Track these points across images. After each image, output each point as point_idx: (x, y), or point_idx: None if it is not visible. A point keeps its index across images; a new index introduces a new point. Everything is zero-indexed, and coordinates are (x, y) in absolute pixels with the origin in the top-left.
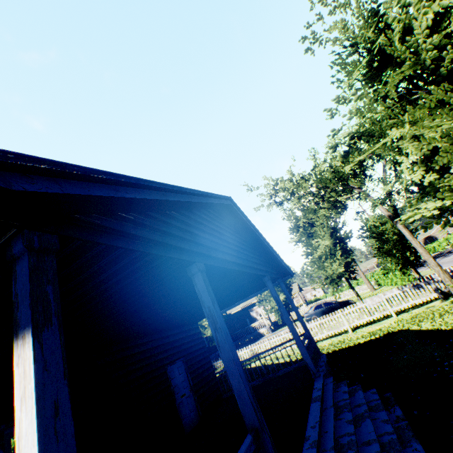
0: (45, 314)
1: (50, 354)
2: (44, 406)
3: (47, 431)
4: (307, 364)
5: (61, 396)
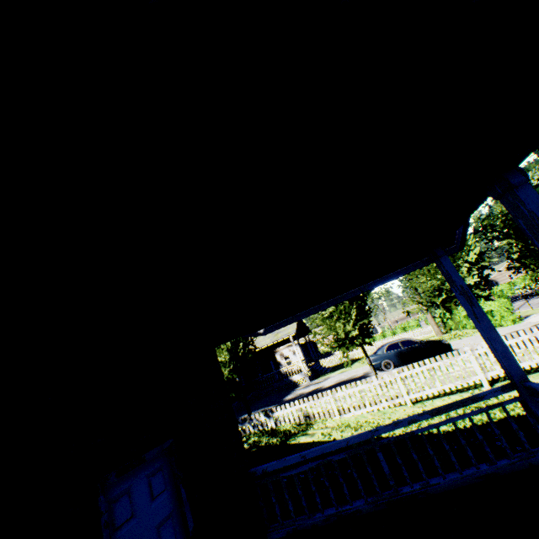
0: None
1: None
2: None
3: None
4: None
5: None
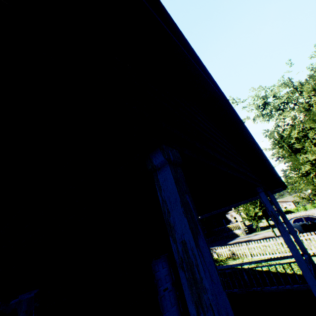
0: None
1: None
2: None
3: None
4: None
5: None
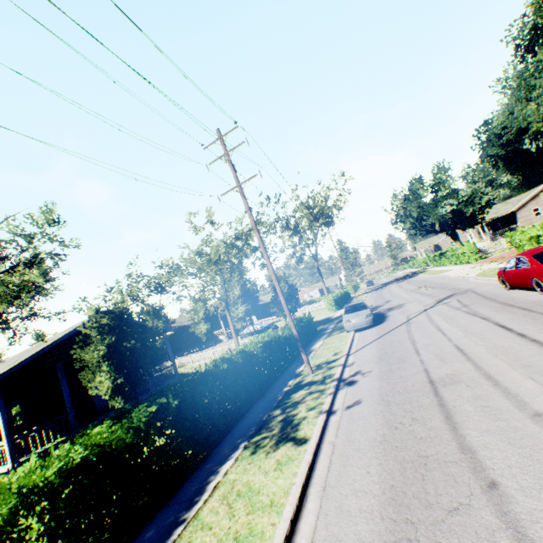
0: (0, 397)
1: (2, 403)
2: (2, 410)
3: (2, 413)
4: (150, 385)
5: (5, 409)
